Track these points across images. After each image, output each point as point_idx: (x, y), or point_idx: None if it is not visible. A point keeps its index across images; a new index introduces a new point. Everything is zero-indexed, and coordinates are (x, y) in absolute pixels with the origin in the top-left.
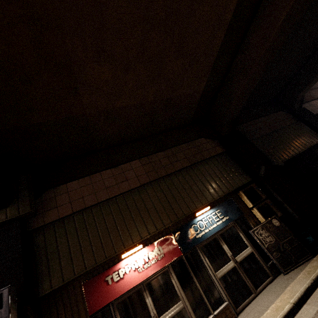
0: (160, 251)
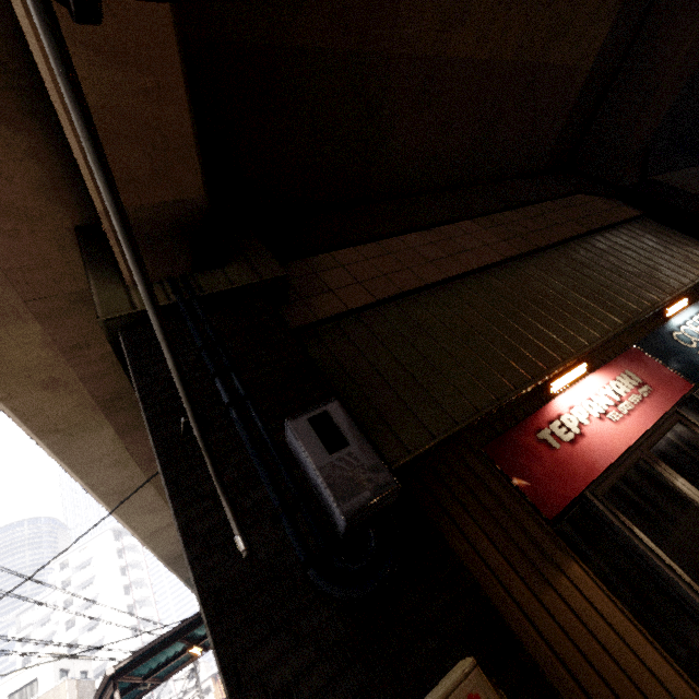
0: (633, 379)
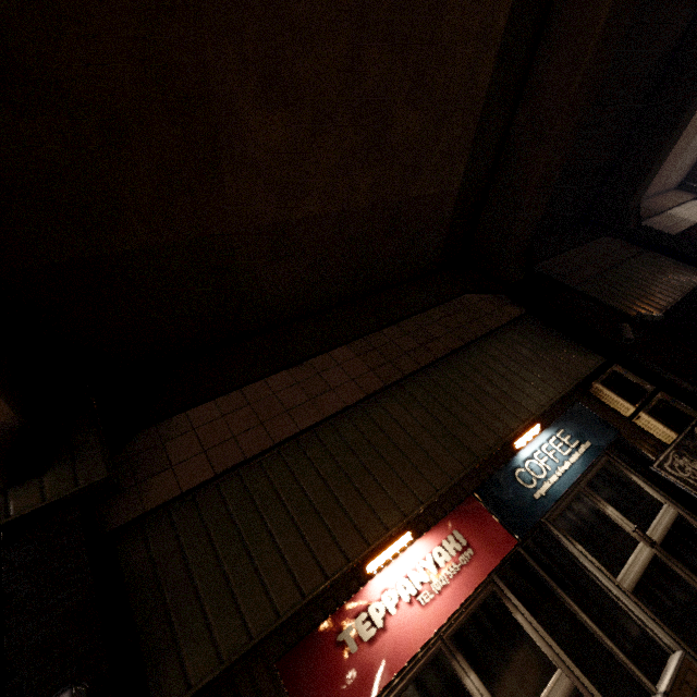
0: (459, 542)
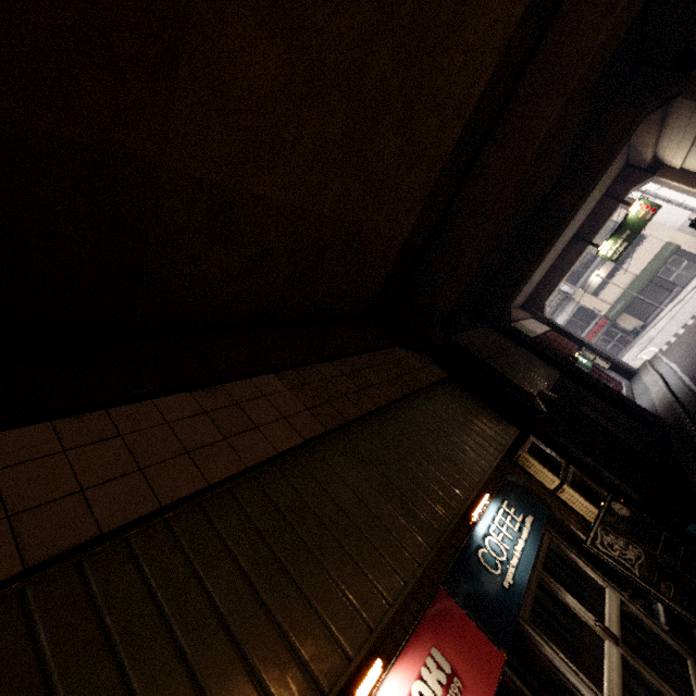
0: (441, 667)
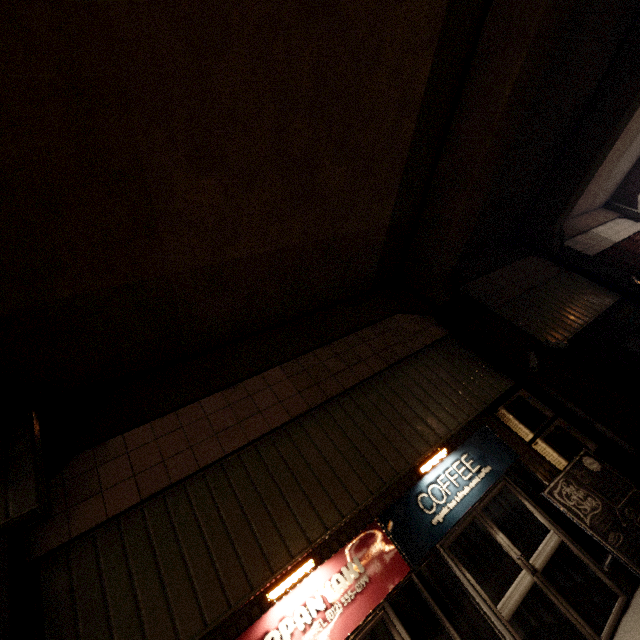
0: (357, 569)
